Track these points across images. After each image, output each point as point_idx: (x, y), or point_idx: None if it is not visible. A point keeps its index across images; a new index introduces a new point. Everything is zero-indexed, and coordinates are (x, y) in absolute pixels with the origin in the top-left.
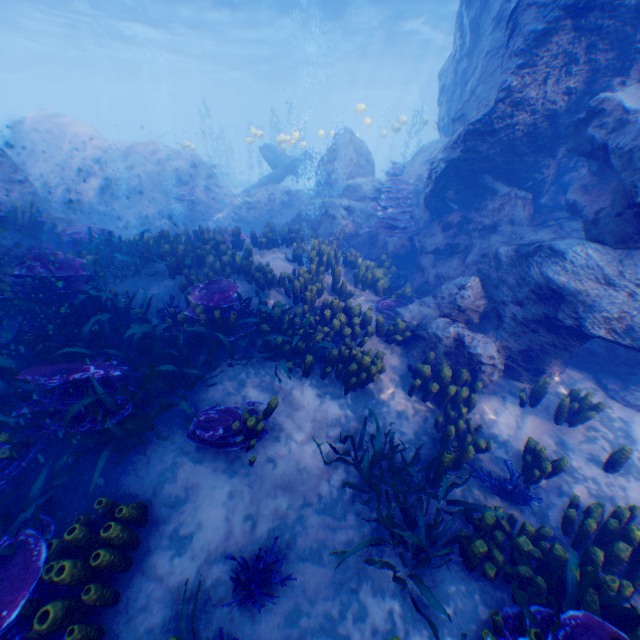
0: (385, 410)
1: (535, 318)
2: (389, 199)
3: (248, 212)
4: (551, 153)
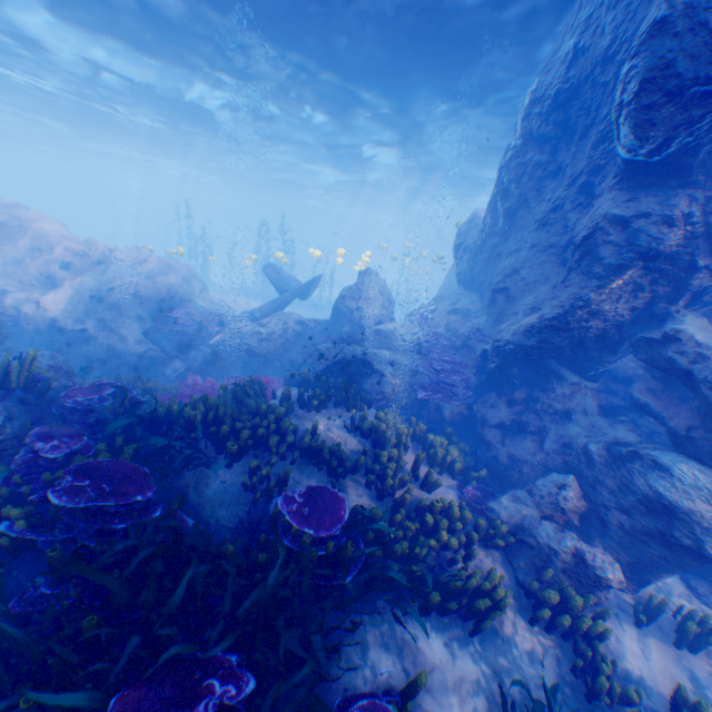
0: (516, 653)
1: (644, 528)
2: (443, 361)
3: (262, 345)
4: (614, 352)
